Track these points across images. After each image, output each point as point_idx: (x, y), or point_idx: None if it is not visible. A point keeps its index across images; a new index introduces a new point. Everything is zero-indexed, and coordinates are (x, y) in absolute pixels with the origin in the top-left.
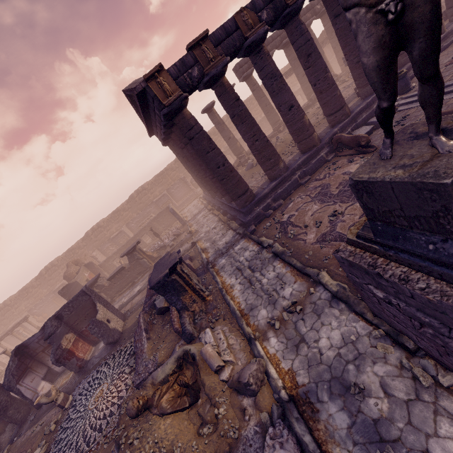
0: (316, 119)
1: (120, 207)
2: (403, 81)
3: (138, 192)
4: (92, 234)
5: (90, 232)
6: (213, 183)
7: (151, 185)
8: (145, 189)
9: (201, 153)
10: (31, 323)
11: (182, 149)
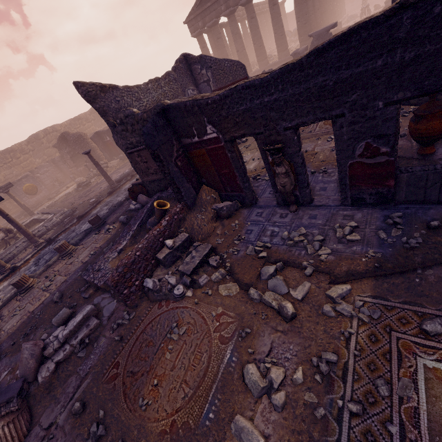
0: (292, 48)
1: (82, 115)
2: (340, 25)
3: None
4: (43, 138)
5: (42, 134)
6: (279, 40)
7: None
8: None
9: (301, 2)
10: (14, 196)
11: (251, 19)
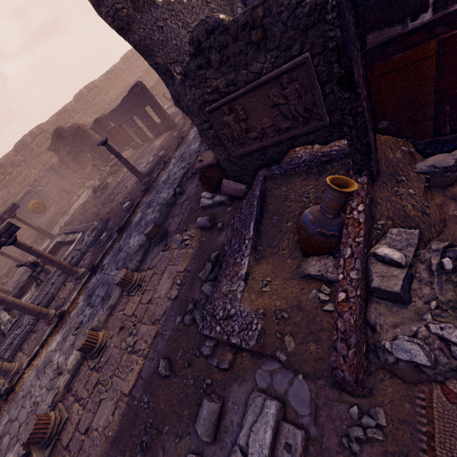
0: None
1: (67, 106)
2: None
3: (88, 90)
4: (31, 143)
5: (28, 139)
6: None
7: (102, 83)
8: (96, 87)
9: None
10: (24, 220)
11: None
